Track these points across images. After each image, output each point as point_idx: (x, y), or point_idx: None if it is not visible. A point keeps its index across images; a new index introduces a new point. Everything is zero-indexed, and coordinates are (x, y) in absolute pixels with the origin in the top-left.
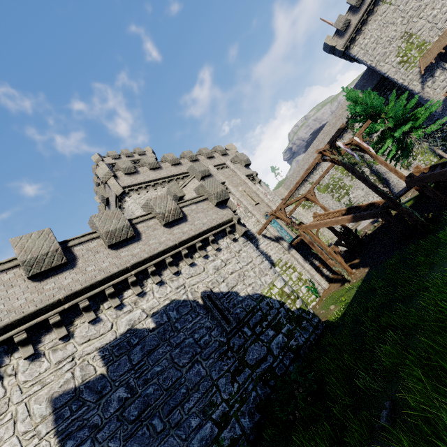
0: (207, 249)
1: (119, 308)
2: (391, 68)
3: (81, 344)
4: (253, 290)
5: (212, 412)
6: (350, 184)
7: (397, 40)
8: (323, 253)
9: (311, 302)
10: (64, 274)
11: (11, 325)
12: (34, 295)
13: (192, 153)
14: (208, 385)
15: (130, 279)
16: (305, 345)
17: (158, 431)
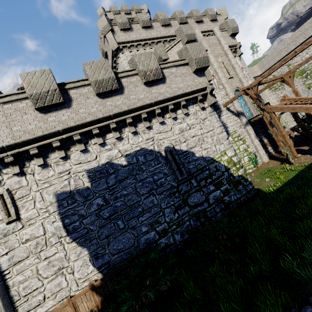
0: (177, 112)
1: (102, 145)
2: None
3: (75, 165)
4: (207, 154)
5: (157, 226)
6: None
7: None
8: (278, 135)
9: (249, 169)
10: (62, 112)
11: (27, 142)
12: (41, 124)
13: (183, 14)
14: (157, 210)
15: (111, 125)
16: (235, 202)
17: (120, 228)
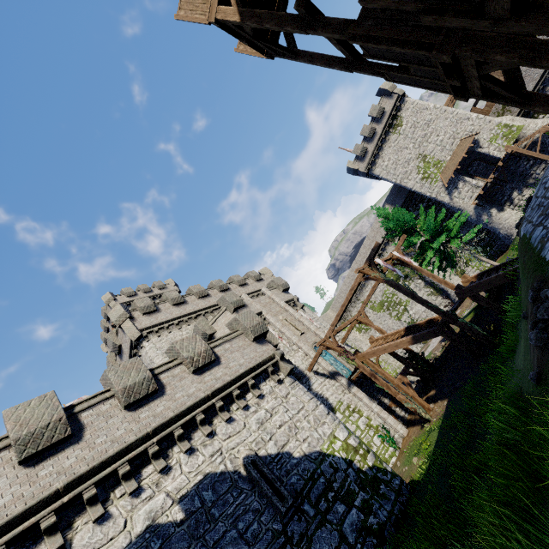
0: (247, 397)
1: (135, 494)
2: (415, 183)
3: None
4: (310, 447)
5: None
6: (406, 298)
7: (414, 161)
8: (390, 387)
9: (390, 457)
10: (66, 452)
11: None
12: (24, 487)
13: (222, 282)
14: None
15: (151, 450)
16: (389, 522)
17: None
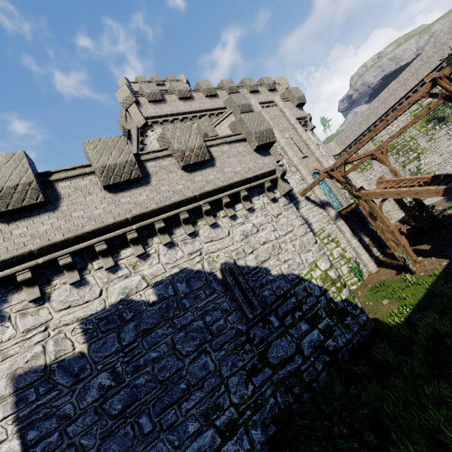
0: (236, 208)
1: (112, 270)
2: None
3: (58, 311)
4: (289, 269)
5: (216, 417)
6: (425, 146)
7: None
8: (385, 232)
9: (351, 285)
10: (41, 218)
11: None
12: None
13: (232, 83)
14: (215, 383)
15: (129, 235)
16: (345, 348)
17: (145, 433)
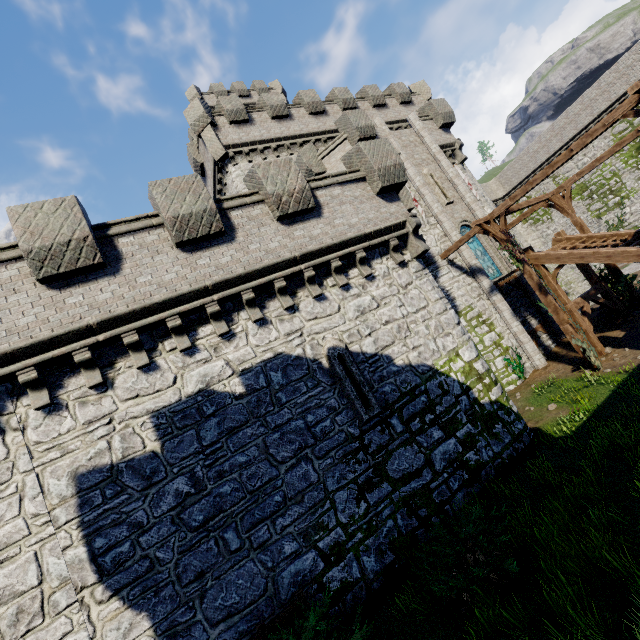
0: (350, 274)
1: (188, 352)
2: None
3: (124, 401)
4: (420, 359)
5: (319, 538)
6: (634, 186)
7: None
8: (559, 311)
9: (508, 384)
10: (100, 284)
11: (12, 354)
12: (49, 312)
13: (348, 93)
14: (318, 497)
15: (209, 308)
16: (492, 463)
17: (232, 550)
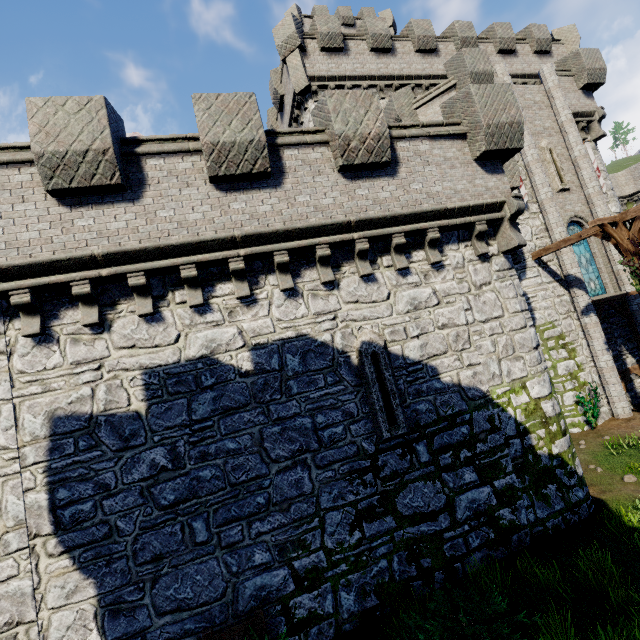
0: (413, 256)
1: (199, 310)
2: None
3: (118, 348)
4: (473, 380)
5: (296, 556)
6: None
7: None
8: None
9: (572, 425)
10: (115, 209)
11: (7, 271)
12: (55, 231)
13: (471, 30)
14: (307, 511)
15: (232, 263)
16: (529, 529)
17: (197, 542)
